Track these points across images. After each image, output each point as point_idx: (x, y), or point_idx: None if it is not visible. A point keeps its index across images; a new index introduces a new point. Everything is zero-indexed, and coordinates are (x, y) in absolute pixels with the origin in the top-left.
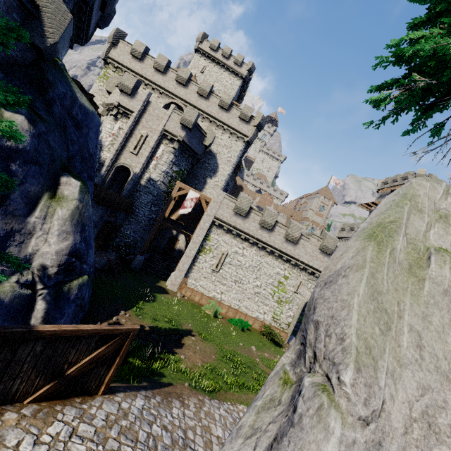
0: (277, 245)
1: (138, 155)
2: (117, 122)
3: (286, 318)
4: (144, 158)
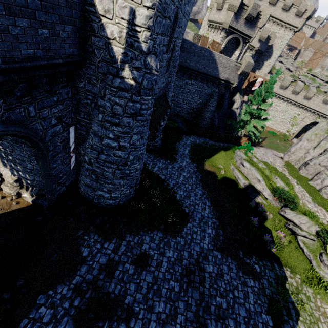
0: (298, 101)
1: None
2: None
3: (293, 131)
4: None
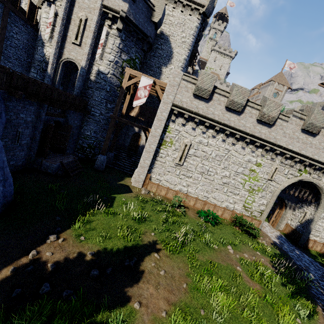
0: (248, 129)
1: (81, 45)
2: (50, 7)
3: (258, 206)
4: (87, 47)
